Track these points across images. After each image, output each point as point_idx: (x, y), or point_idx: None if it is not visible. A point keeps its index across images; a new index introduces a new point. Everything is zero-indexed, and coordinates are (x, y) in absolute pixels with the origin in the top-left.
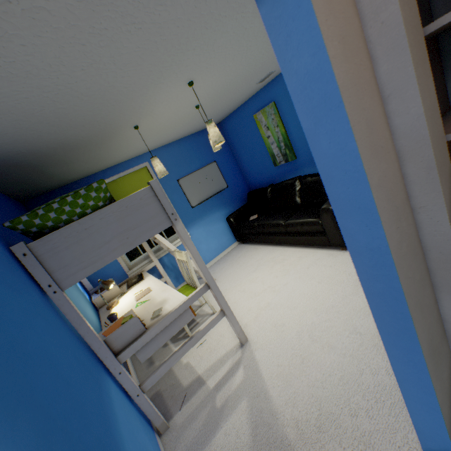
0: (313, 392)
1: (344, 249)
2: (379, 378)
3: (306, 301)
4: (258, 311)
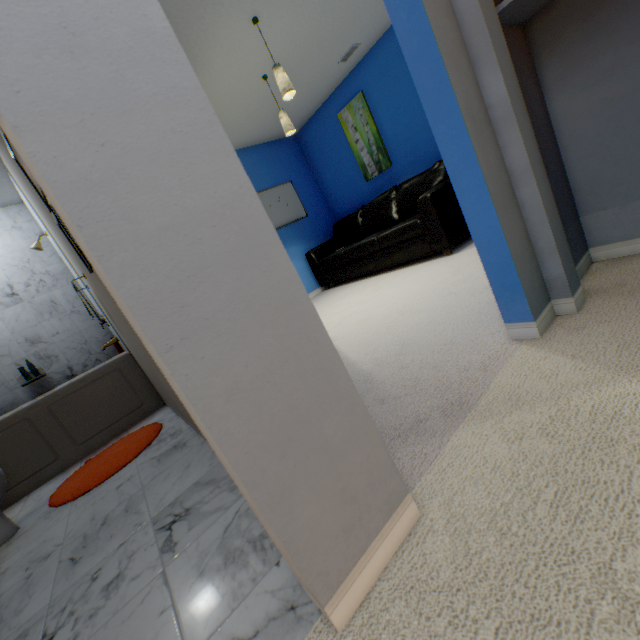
0: (397, 339)
1: (449, 253)
2: (469, 309)
3: (398, 297)
4: (341, 320)
